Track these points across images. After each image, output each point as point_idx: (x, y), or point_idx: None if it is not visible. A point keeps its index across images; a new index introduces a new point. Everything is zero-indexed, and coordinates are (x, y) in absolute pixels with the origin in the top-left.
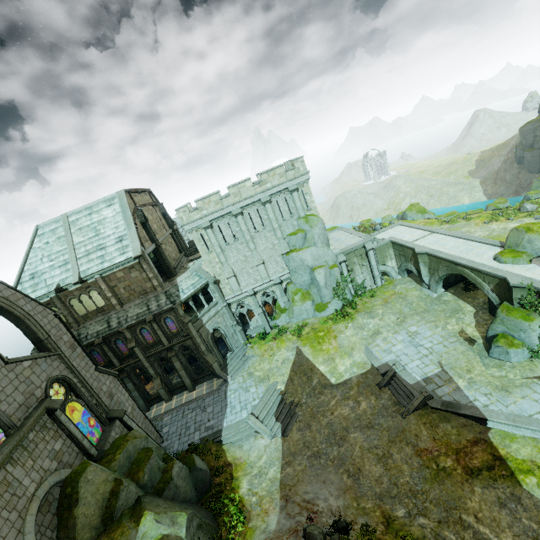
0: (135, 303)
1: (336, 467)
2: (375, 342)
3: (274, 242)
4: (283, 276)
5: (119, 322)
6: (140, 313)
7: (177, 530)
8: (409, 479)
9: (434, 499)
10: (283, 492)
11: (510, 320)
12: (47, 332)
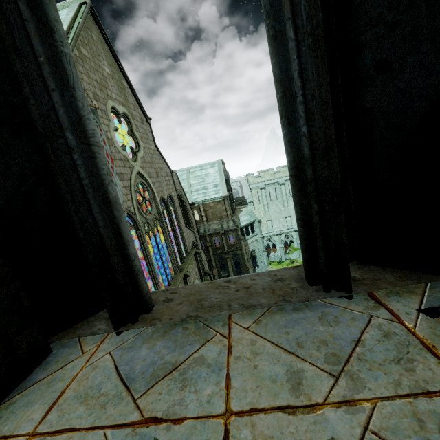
0: (215, 222)
1: None
2: None
3: None
4: None
5: (205, 231)
6: (217, 228)
7: None
8: None
9: None
10: None
11: None
12: (192, 220)
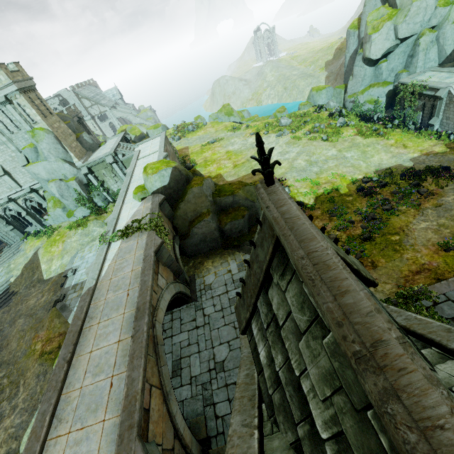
0: None
1: None
2: (85, 248)
3: (12, 155)
4: (33, 185)
5: None
6: None
7: None
8: (20, 354)
9: (19, 368)
10: None
11: None
12: None
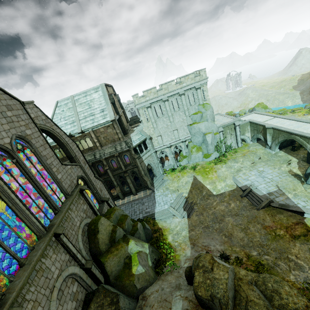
0: (108, 146)
1: (218, 233)
2: (238, 175)
3: (184, 118)
4: (187, 137)
5: (100, 156)
6: (111, 151)
7: (145, 250)
8: (259, 239)
9: (273, 248)
10: (191, 241)
11: None
12: (75, 153)
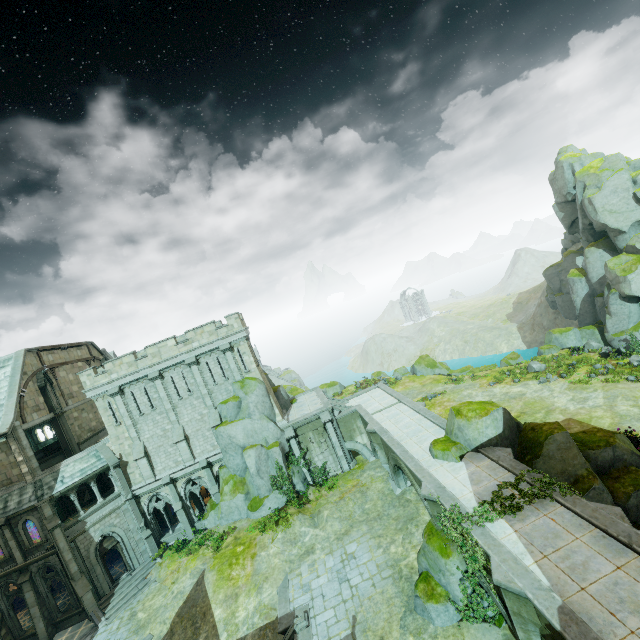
0: None
1: None
2: (299, 567)
3: (203, 412)
4: (212, 456)
5: None
6: None
7: None
8: None
9: None
10: None
11: (430, 551)
12: None
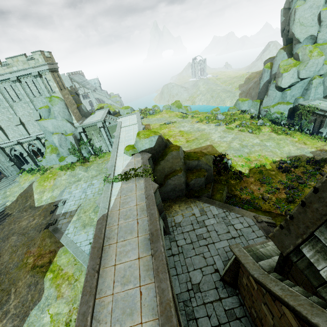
0: None
1: None
2: (72, 185)
3: (30, 111)
4: (39, 135)
5: None
6: None
7: None
8: (12, 266)
9: (11, 278)
10: None
11: None
12: None
